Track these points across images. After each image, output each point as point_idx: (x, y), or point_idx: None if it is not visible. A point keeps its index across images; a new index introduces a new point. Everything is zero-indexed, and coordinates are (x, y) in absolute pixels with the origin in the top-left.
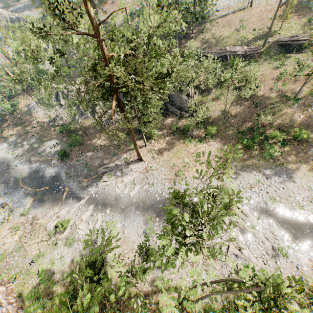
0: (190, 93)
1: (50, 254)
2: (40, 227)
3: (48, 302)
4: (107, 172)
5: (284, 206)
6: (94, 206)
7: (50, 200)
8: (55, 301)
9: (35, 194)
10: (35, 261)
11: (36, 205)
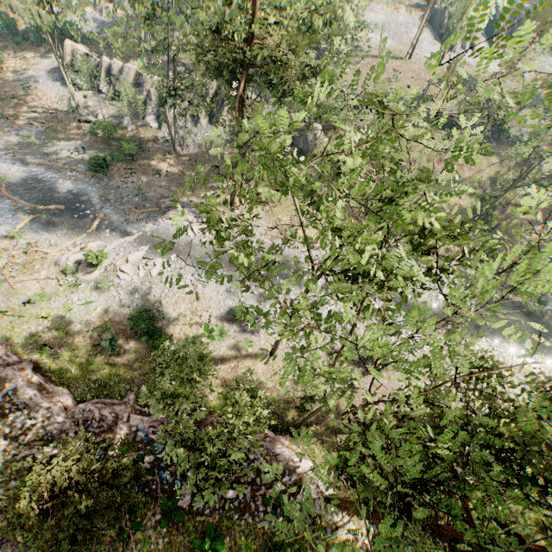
0: (318, 133)
1: (63, 298)
2: (45, 260)
3: (62, 354)
4: (175, 209)
5: None
6: (149, 247)
7: (66, 226)
8: (74, 354)
9: (35, 212)
10: (35, 302)
11: (36, 228)
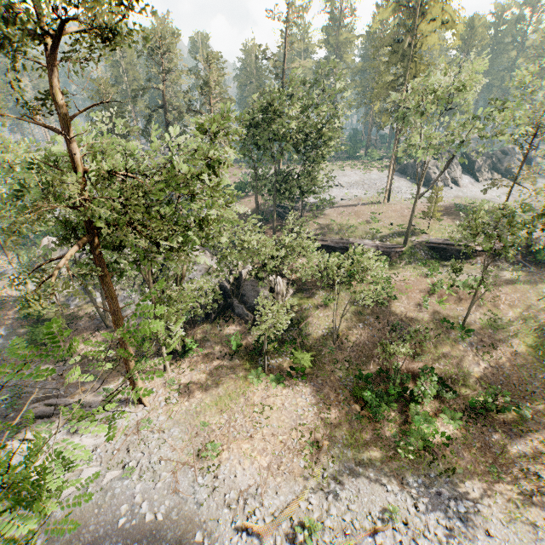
0: (276, 287)
1: None
2: None
3: None
4: (48, 417)
5: None
6: None
7: None
8: None
9: None
10: None
11: None
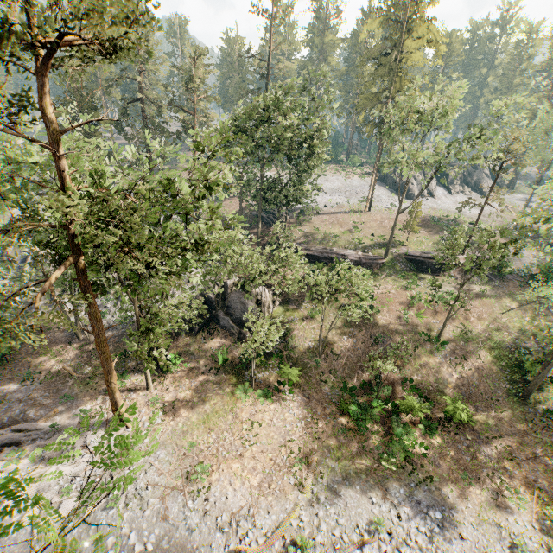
0: (262, 299)
1: None
2: None
3: None
4: (17, 445)
5: None
6: None
7: None
8: None
9: None
10: None
11: None
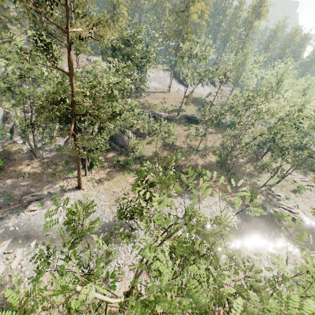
0: (130, 135)
1: None
2: None
3: None
4: (35, 201)
5: None
6: (11, 241)
7: None
8: None
9: None
10: None
11: None
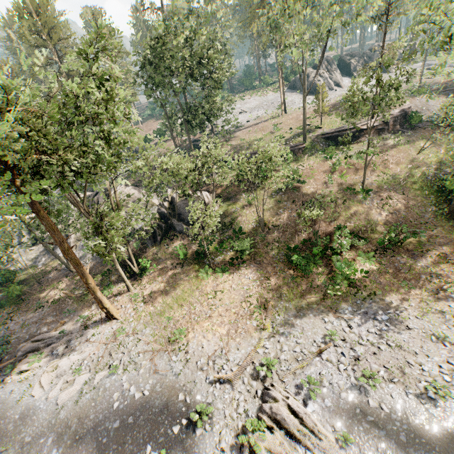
0: (205, 200)
1: None
2: None
3: None
4: (37, 351)
5: (403, 391)
6: None
7: None
8: None
9: None
10: None
11: None
